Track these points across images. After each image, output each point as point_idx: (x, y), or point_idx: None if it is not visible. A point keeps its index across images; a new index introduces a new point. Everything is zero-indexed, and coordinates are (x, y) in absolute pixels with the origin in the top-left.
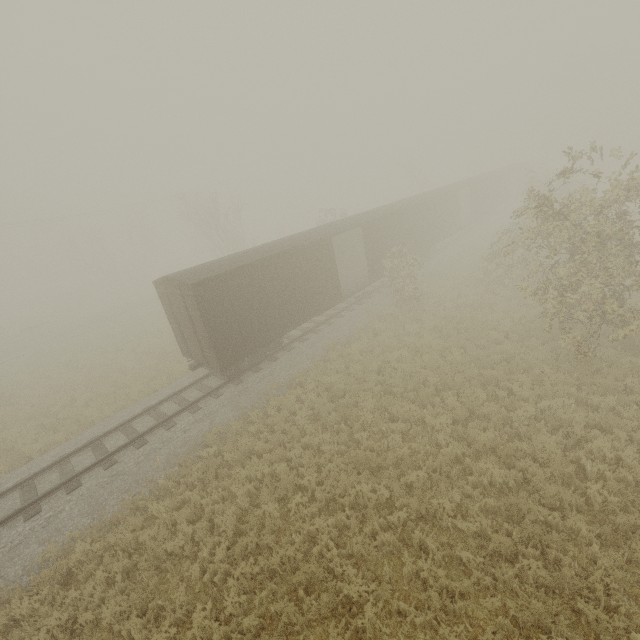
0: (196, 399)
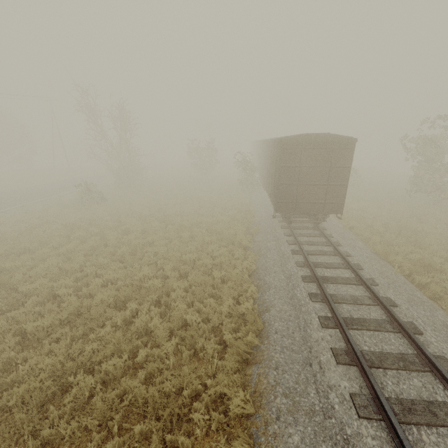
0: (329, 237)
